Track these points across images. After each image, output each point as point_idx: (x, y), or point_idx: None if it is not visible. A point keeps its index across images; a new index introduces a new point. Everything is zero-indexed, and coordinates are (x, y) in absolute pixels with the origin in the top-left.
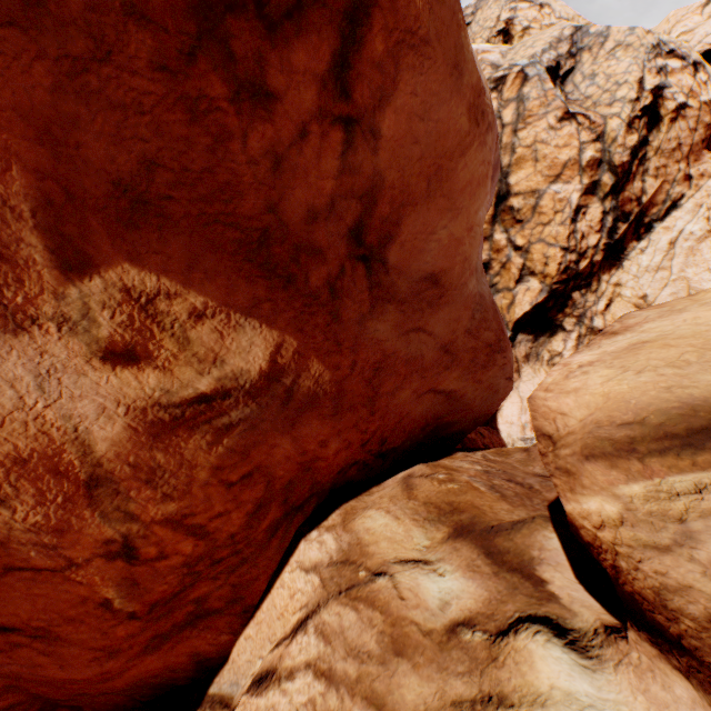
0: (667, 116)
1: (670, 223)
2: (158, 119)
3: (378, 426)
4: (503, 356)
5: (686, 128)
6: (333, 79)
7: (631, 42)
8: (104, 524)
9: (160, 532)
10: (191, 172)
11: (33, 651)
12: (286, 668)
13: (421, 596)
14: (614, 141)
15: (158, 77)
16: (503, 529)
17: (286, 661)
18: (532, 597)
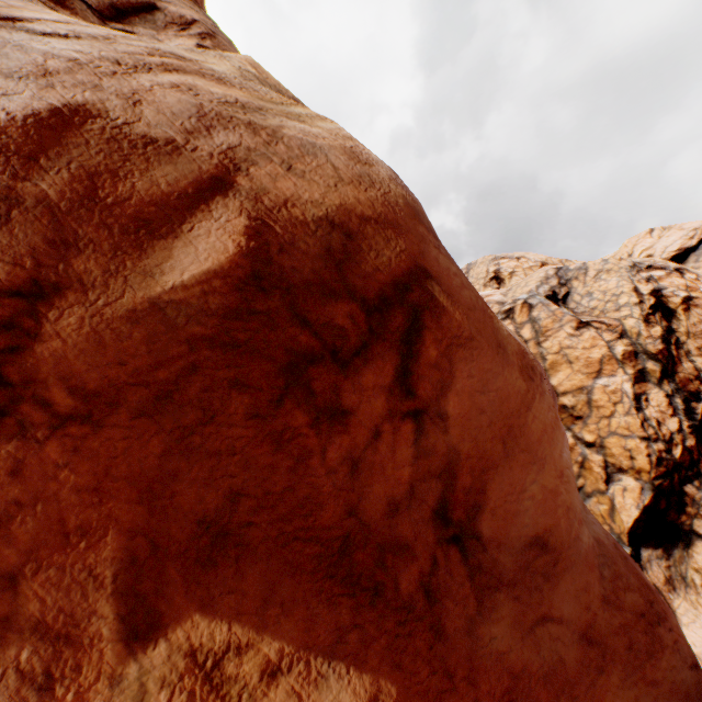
0: (677, 307)
1: None
2: (246, 455)
3: None
4: (667, 626)
5: None
6: (398, 385)
7: (609, 268)
8: None
9: None
10: (272, 493)
11: None
12: None
13: None
14: (639, 334)
15: (250, 422)
16: None
17: None
18: None
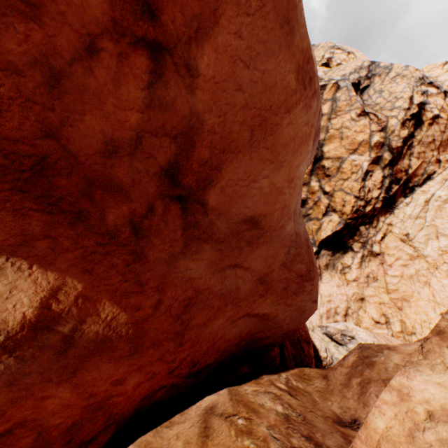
0: (426, 121)
1: (426, 189)
2: None
3: (188, 353)
4: (311, 283)
5: (438, 130)
6: None
7: (406, 74)
8: None
9: None
10: None
11: None
12: None
13: None
14: (393, 132)
15: None
16: None
17: None
18: None
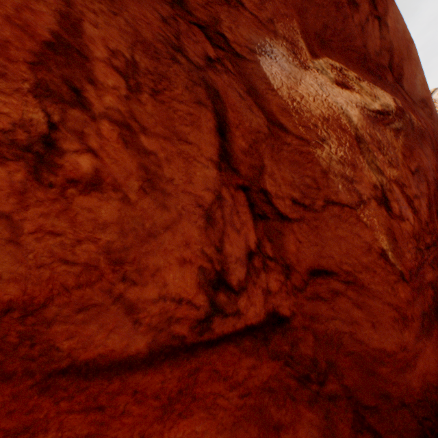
0: None
1: None
2: (327, 10)
3: None
4: None
5: None
6: (371, 3)
7: None
8: (369, 171)
9: (395, 191)
10: (336, 31)
11: (347, 303)
12: None
13: None
14: None
15: None
16: None
17: None
18: None
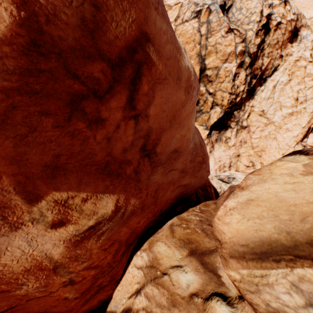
0: (272, 28)
1: (273, 78)
2: (58, 142)
3: (158, 207)
4: (205, 164)
5: (280, 33)
6: (128, 105)
7: None
8: (62, 278)
9: (82, 273)
10: (74, 153)
11: None
12: (135, 308)
13: (180, 283)
14: (250, 42)
15: (56, 129)
16: (207, 253)
17: (135, 306)
18: (216, 283)
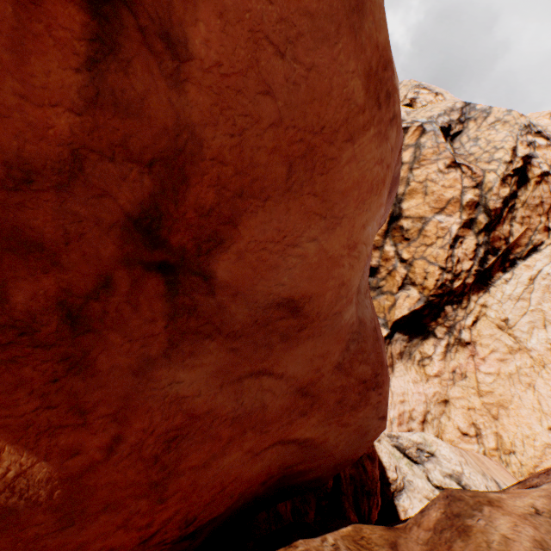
0: (533, 178)
1: (531, 263)
2: None
3: (176, 509)
4: (379, 392)
5: (547, 190)
6: None
7: (508, 120)
8: None
9: None
10: None
11: None
12: None
13: None
14: (490, 190)
15: None
16: None
17: None
18: None
